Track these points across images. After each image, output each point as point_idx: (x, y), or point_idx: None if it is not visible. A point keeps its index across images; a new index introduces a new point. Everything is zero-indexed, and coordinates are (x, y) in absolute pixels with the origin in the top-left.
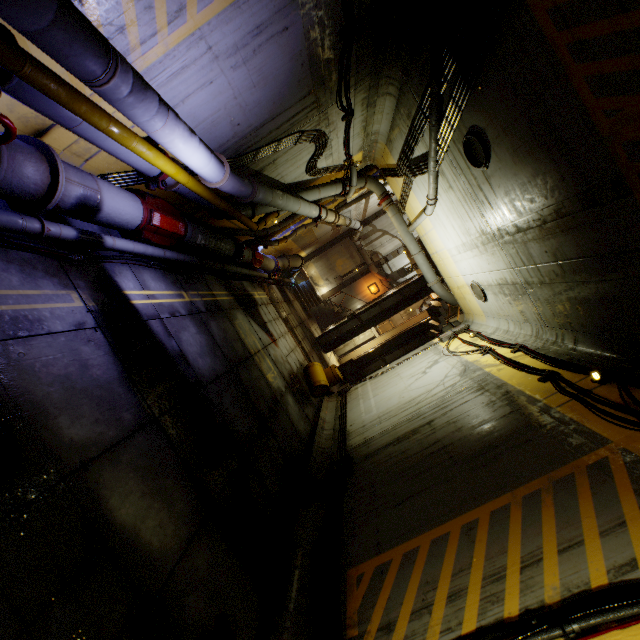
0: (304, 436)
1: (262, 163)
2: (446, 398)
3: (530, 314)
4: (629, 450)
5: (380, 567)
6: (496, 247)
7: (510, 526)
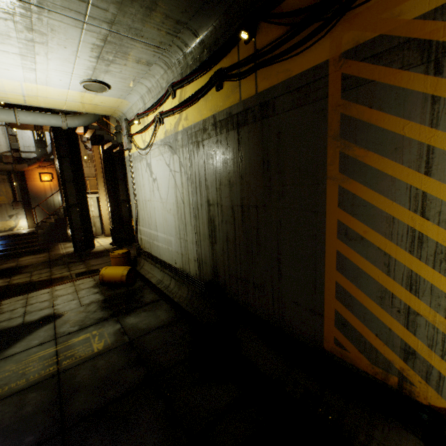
0: (173, 315)
1: None
2: (191, 177)
3: (146, 54)
4: (349, 49)
5: (338, 323)
6: (42, 16)
7: (367, 200)
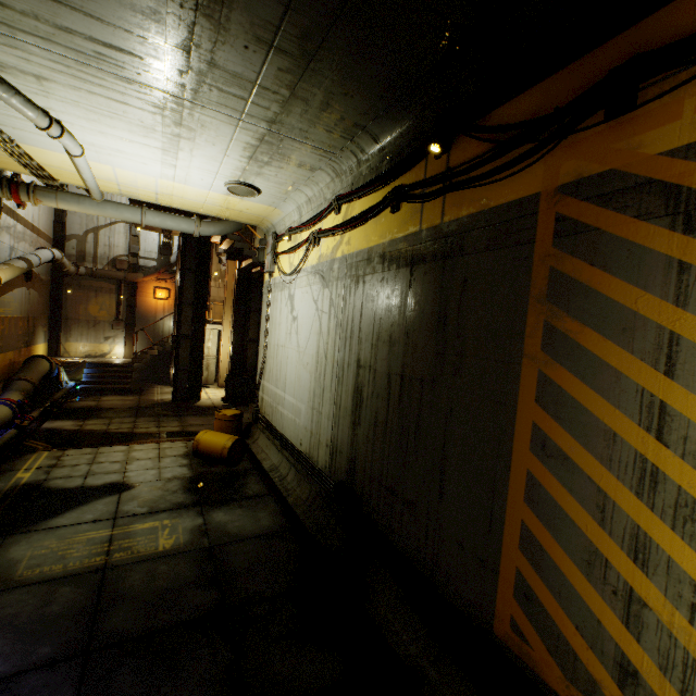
0: (279, 523)
1: None
2: (342, 323)
3: (310, 158)
4: (568, 182)
5: (519, 592)
6: (195, 111)
7: (577, 398)
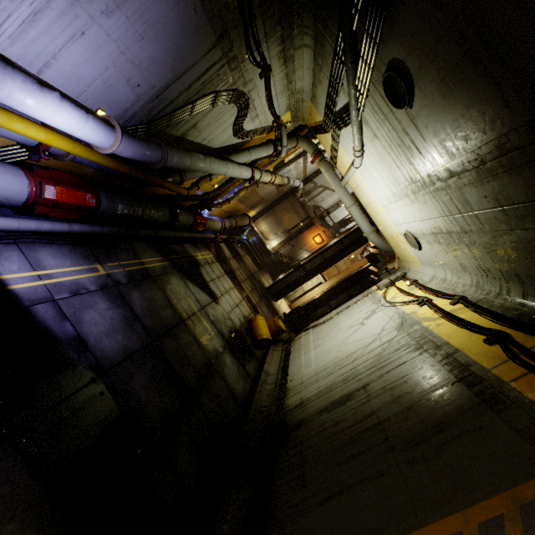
0: (241, 397)
1: (182, 128)
2: (382, 356)
3: (469, 263)
4: None
5: None
6: (427, 195)
7: None
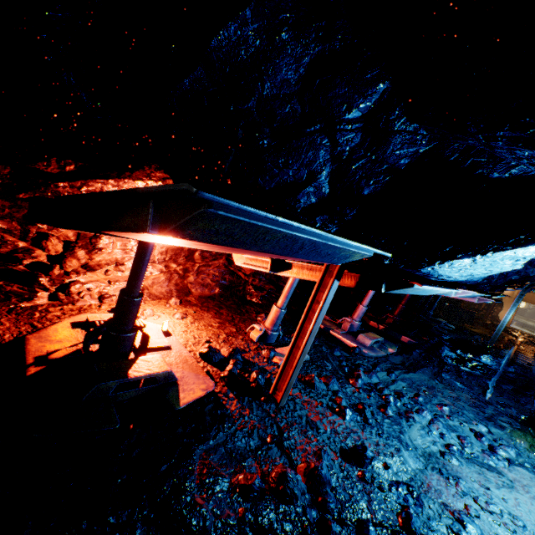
0: None
1: None
2: None
3: None
4: None
5: None
6: None
7: None
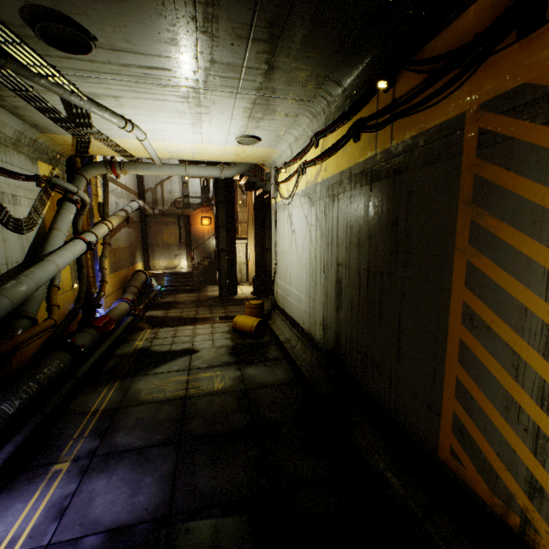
0: (290, 377)
1: None
2: (325, 233)
3: (291, 108)
4: (488, 100)
5: (455, 429)
6: (207, 95)
7: (496, 281)
